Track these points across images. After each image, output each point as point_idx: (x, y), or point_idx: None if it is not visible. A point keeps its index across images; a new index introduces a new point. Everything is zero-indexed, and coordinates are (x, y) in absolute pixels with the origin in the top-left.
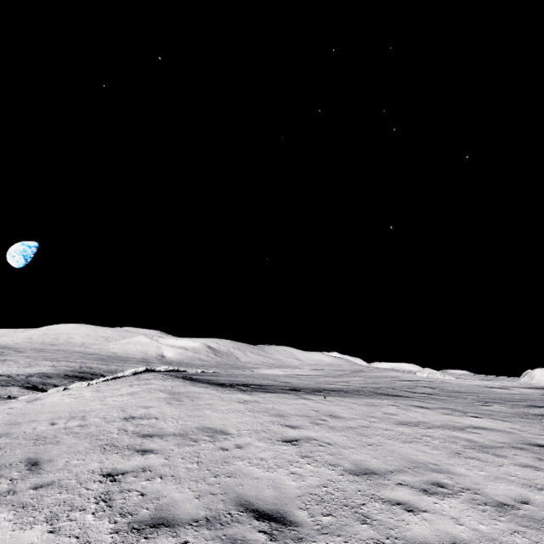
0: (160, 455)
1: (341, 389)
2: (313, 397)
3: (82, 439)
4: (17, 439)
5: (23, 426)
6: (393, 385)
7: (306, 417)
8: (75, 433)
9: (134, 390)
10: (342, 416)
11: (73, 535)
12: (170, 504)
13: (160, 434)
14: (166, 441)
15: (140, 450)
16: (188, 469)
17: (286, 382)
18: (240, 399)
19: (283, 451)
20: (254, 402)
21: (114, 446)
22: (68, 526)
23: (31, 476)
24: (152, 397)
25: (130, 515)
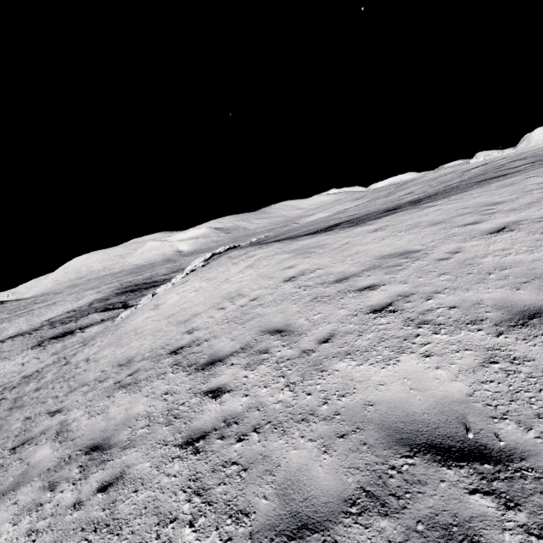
0: (391, 284)
1: (430, 195)
2: (434, 203)
3: (278, 306)
4: (211, 328)
5: (196, 320)
6: (470, 175)
7: (467, 215)
8: (260, 306)
9: (247, 265)
10: (502, 201)
11: (457, 350)
12: (502, 302)
13: (350, 275)
14: (369, 276)
15: (362, 289)
16: (448, 281)
17: (352, 215)
18: (366, 230)
19: (511, 238)
20: (387, 227)
21: (326, 297)
22: (434, 348)
23: (297, 338)
24: (278, 261)
25: (481, 321)
